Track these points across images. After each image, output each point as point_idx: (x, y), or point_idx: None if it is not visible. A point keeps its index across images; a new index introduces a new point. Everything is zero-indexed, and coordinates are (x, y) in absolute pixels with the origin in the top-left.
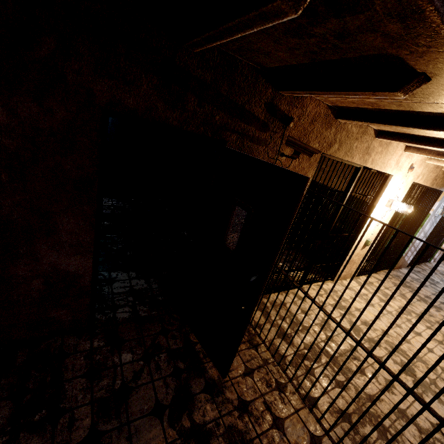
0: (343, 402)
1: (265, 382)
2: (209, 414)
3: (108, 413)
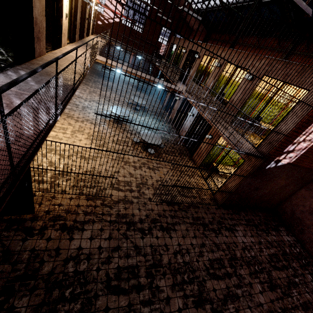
0: (72, 183)
1: (48, 201)
2: (41, 223)
3: (10, 258)
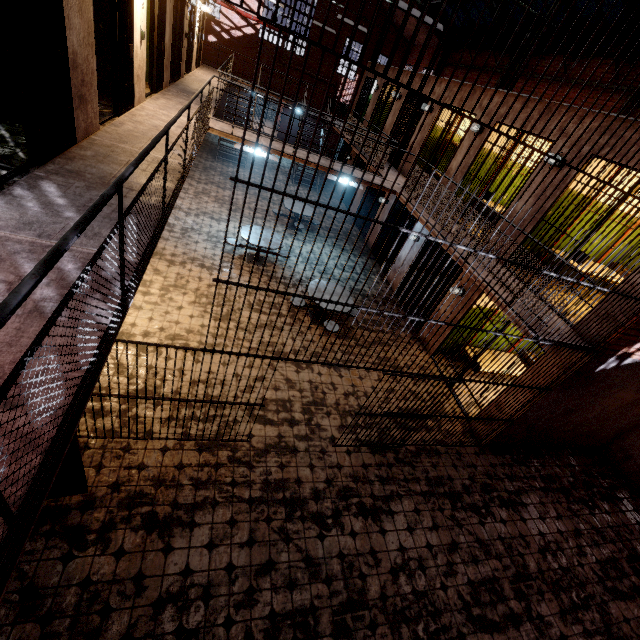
0: (165, 412)
1: (116, 459)
2: (101, 515)
3: (36, 606)
